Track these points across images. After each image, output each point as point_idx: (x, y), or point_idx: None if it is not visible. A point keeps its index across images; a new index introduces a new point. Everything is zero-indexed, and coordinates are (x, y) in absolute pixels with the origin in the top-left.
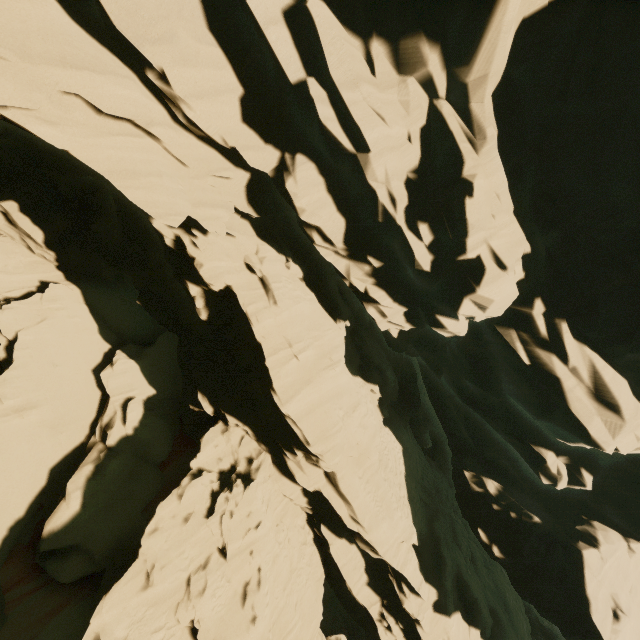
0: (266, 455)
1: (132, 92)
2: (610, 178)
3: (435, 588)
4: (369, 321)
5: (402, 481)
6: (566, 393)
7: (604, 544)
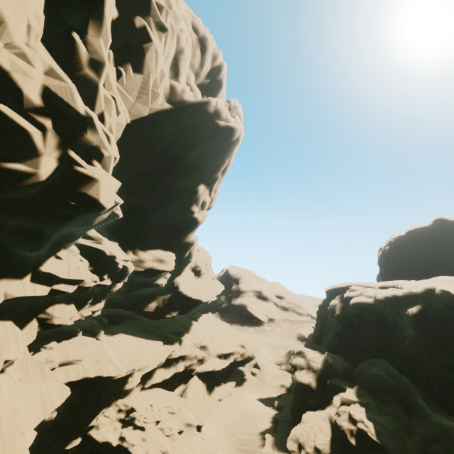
0: (119, 401)
1: (3, 386)
2: None
3: (175, 342)
4: None
5: (139, 339)
6: (158, 267)
7: (182, 282)
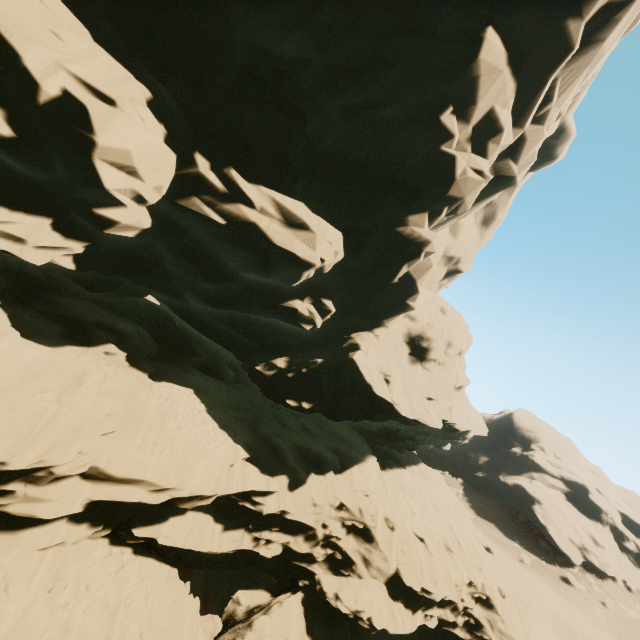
0: None
1: None
2: (189, 5)
3: (283, 474)
4: (47, 278)
5: (205, 417)
6: (266, 232)
7: (362, 343)
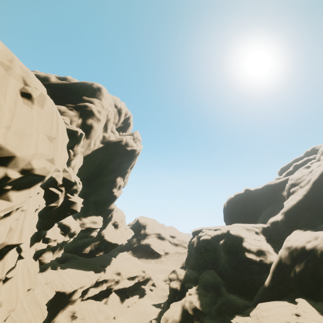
0: (69, 306)
1: None
2: None
3: (101, 271)
4: None
5: (80, 270)
6: (93, 226)
7: (106, 233)
